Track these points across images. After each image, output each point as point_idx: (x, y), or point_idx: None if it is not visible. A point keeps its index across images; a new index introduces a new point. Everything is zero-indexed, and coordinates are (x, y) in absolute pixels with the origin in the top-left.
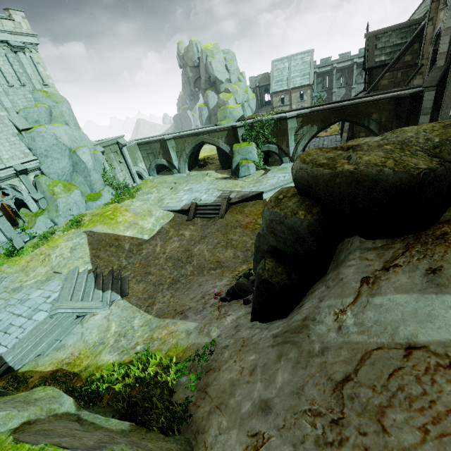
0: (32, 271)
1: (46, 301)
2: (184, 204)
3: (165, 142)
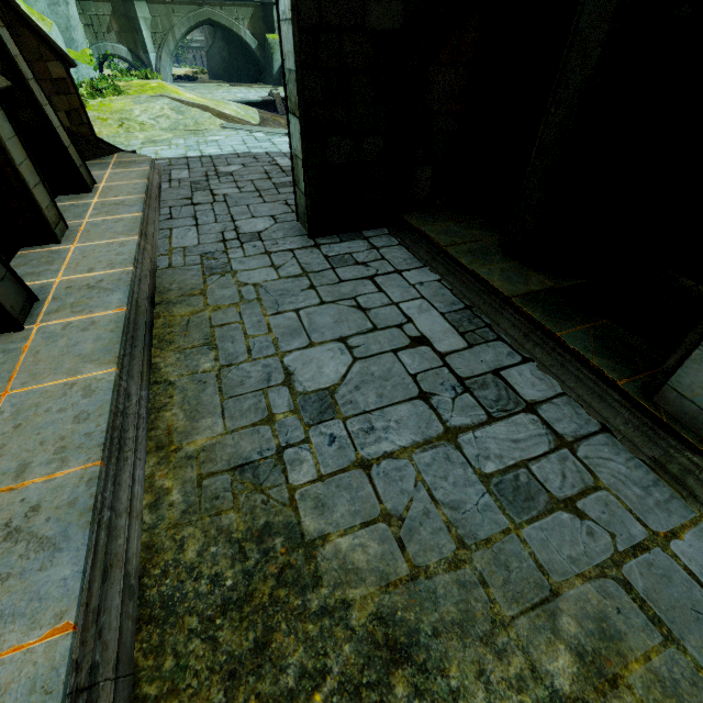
0: (128, 135)
1: (257, 137)
2: (258, 97)
3: (125, 5)
